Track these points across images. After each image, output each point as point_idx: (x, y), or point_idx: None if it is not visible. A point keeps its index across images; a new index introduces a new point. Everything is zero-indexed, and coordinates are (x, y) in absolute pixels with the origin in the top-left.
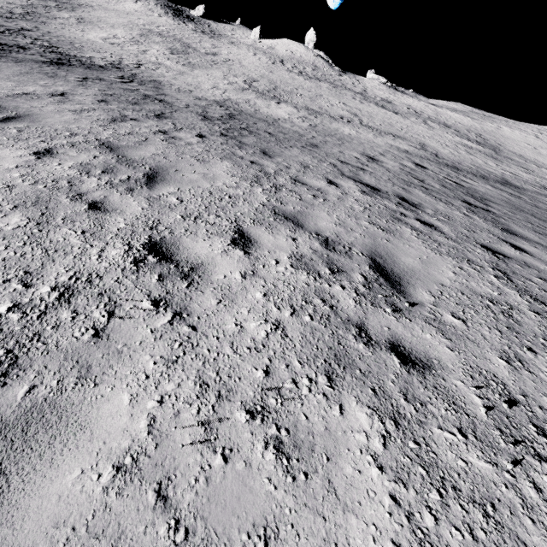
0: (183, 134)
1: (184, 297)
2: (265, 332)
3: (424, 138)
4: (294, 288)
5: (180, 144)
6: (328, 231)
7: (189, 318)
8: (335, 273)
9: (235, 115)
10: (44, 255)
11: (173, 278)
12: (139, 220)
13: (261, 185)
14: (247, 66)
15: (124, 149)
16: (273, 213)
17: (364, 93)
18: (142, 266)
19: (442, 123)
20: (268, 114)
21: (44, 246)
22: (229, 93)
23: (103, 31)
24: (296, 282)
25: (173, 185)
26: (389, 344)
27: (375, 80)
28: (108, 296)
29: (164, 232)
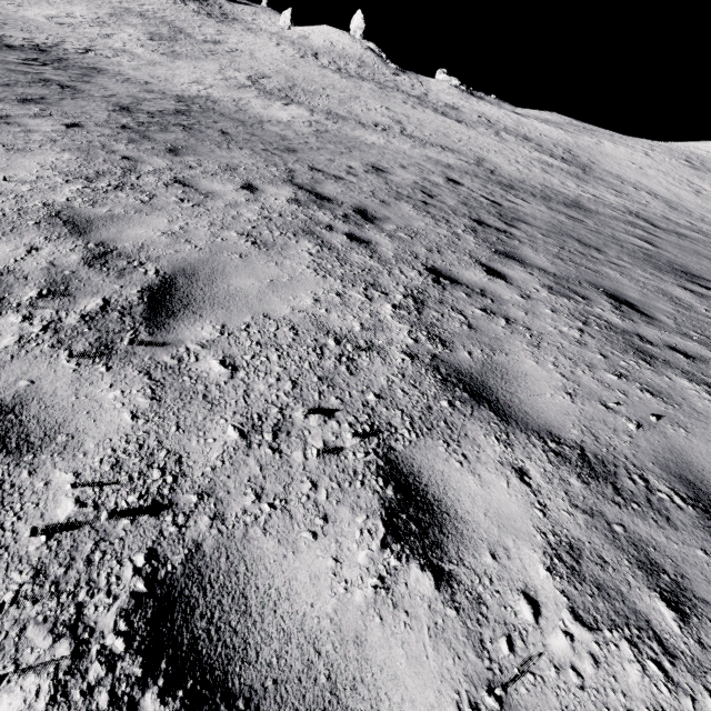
0: (38, 121)
1: None
2: None
3: (488, 152)
4: None
5: (10, 130)
6: (133, 241)
7: None
8: (44, 298)
9: (190, 112)
10: None
11: None
12: None
13: (91, 183)
14: (261, 58)
15: None
16: (51, 215)
17: (423, 97)
18: None
19: (521, 135)
20: (258, 115)
21: None
22: (214, 90)
23: (53, 7)
24: None
25: None
26: None
27: (445, 82)
28: None
29: None
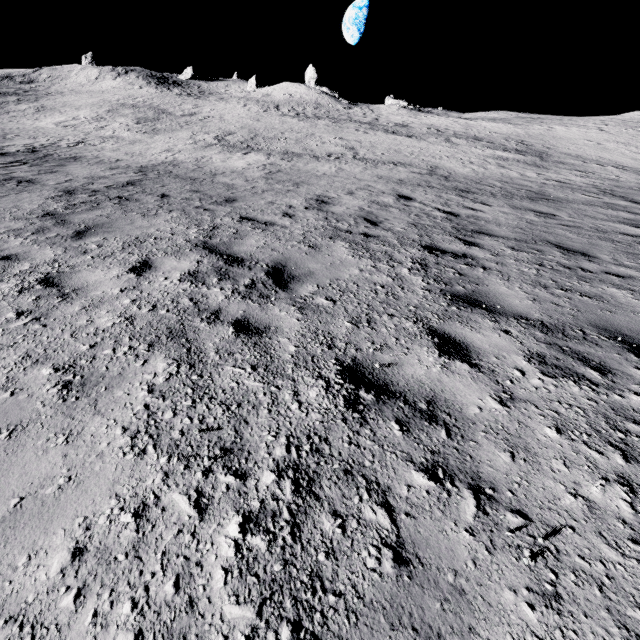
0: None
1: None
2: None
3: (440, 159)
4: None
5: None
6: None
7: None
8: None
9: (143, 180)
10: None
11: None
12: None
13: None
14: (228, 119)
15: None
16: None
17: (374, 122)
18: None
19: (471, 137)
20: (214, 169)
21: None
22: (181, 154)
23: (63, 115)
24: None
25: None
26: None
27: (394, 106)
28: None
29: None
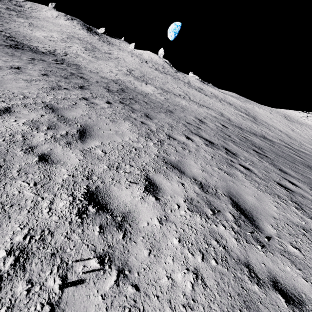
0: (98, 101)
1: (122, 250)
2: (190, 282)
3: (221, 109)
4: (196, 231)
5: (97, 107)
6: (199, 176)
7: (130, 275)
8: (215, 214)
9: (125, 90)
10: (0, 212)
11: (111, 228)
12: (78, 170)
13: (152, 140)
14: (128, 62)
15: (62, 110)
16: (164, 162)
17: (189, 83)
18: (85, 217)
19: (228, 102)
20: (142, 90)
21: (0, 201)
22: (119, 76)
23: (45, 32)
24: (195, 224)
25: (97, 140)
26: (271, 282)
27: (193, 77)
28: (59, 256)
29: (97, 182)
